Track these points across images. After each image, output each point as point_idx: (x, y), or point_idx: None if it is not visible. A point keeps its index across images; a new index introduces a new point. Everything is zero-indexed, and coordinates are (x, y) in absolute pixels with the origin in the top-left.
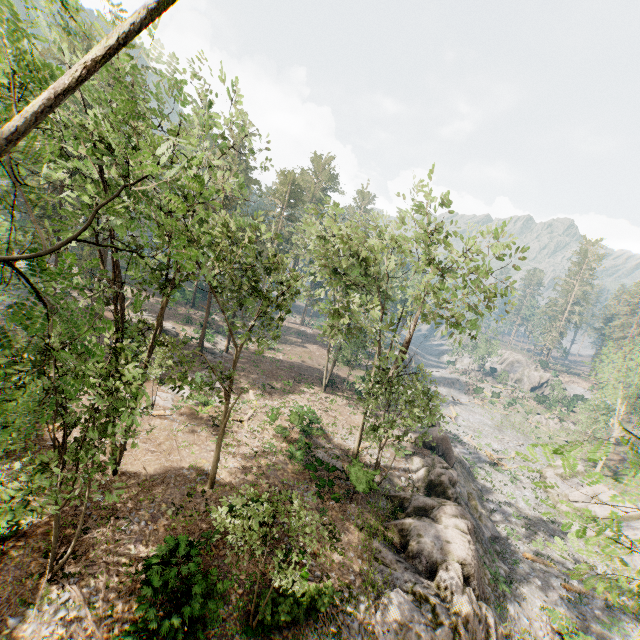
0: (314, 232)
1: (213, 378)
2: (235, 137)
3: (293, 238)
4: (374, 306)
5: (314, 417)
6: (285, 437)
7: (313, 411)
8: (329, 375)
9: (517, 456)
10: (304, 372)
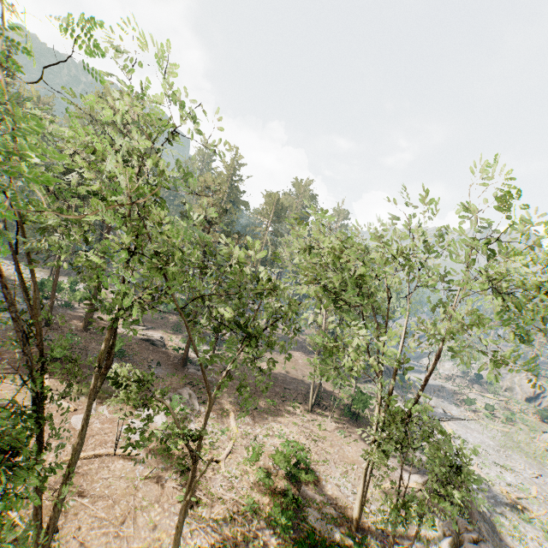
0: (302, 244)
1: (193, 397)
2: (228, 167)
3: (278, 251)
4: (382, 334)
5: (302, 457)
6: (268, 485)
7: (301, 447)
8: (316, 393)
9: (538, 494)
10: (288, 385)
